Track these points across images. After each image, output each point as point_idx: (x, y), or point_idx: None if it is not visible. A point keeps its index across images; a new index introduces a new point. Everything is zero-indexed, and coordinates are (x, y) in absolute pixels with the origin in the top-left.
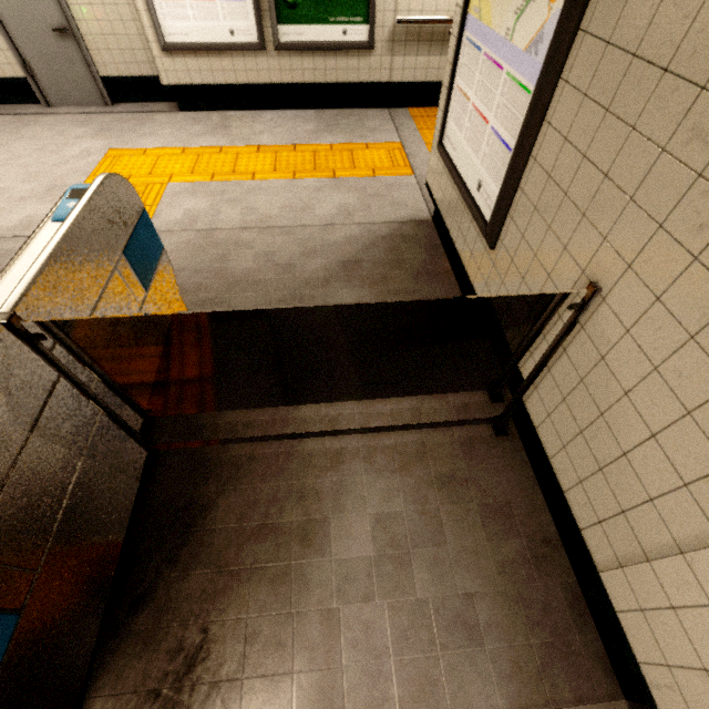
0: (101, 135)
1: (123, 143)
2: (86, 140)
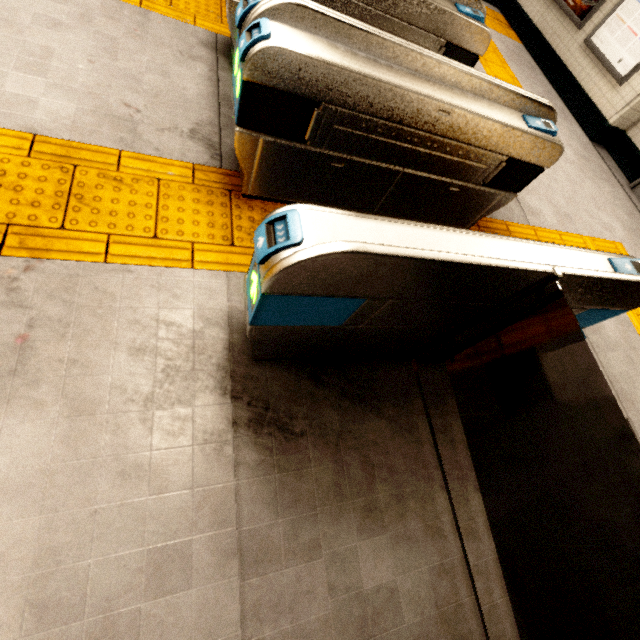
0: (629, 232)
1: (632, 250)
2: (619, 224)
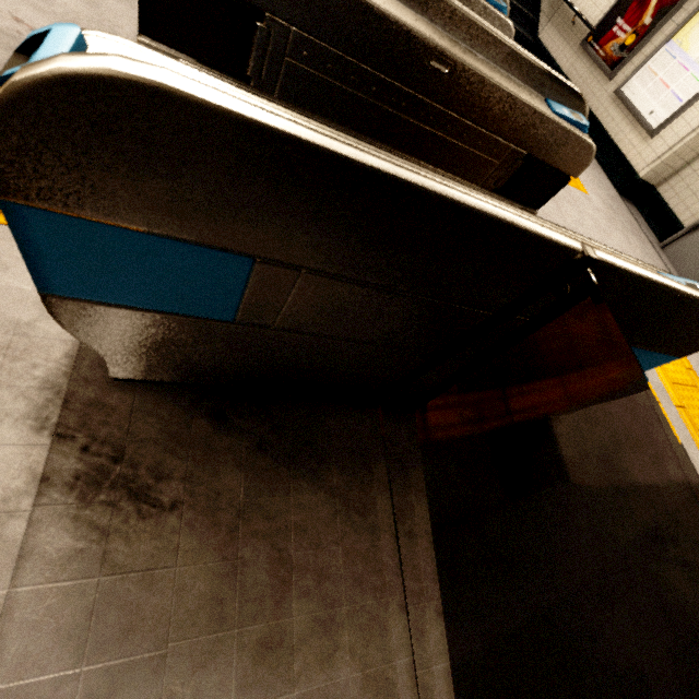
0: None
1: None
2: None
